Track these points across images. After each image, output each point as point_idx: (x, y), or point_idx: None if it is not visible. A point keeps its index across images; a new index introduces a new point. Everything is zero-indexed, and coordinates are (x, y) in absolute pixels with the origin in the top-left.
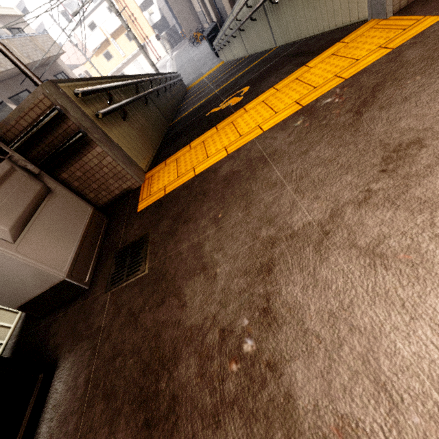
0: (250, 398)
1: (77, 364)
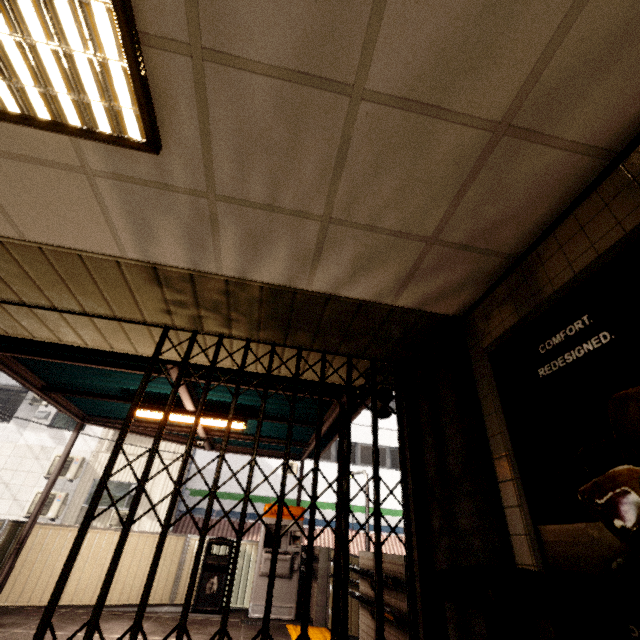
0: None
1: (217, 617)
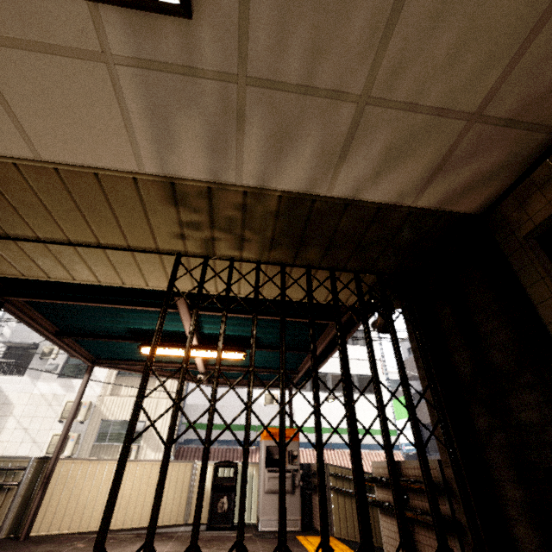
0: (205, 547)
1: (230, 533)
